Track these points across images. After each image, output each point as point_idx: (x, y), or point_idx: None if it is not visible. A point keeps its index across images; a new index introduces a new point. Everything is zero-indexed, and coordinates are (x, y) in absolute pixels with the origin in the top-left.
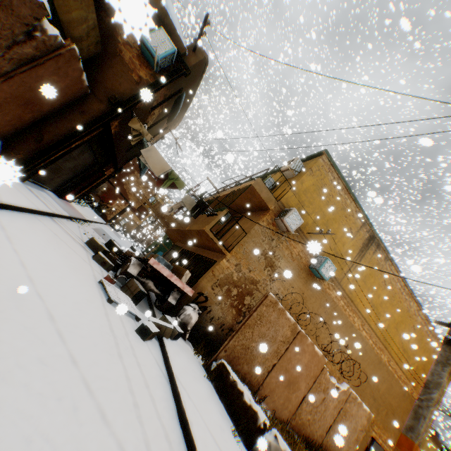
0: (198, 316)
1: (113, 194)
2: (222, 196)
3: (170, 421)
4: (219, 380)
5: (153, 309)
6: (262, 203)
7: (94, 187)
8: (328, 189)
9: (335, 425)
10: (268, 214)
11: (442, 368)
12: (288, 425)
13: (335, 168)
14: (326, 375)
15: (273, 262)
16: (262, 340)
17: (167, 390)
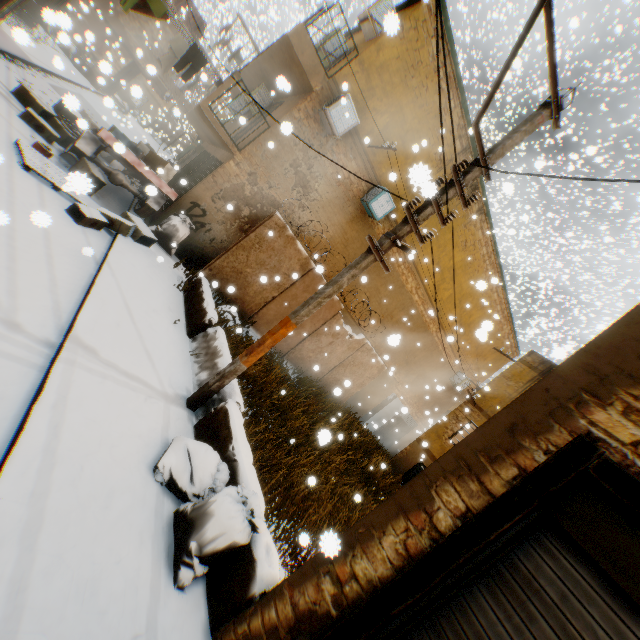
0: (189, 231)
1: (102, 34)
2: (259, 61)
3: (72, 278)
4: (191, 292)
5: (129, 211)
6: (304, 78)
7: (55, 7)
8: (422, 75)
9: (340, 368)
10: (310, 100)
11: (348, 271)
12: (285, 358)
13: (447, 32)
14: (339, 322)
15: (307, 181)
16: (260, 267)
17: (89, 265)
